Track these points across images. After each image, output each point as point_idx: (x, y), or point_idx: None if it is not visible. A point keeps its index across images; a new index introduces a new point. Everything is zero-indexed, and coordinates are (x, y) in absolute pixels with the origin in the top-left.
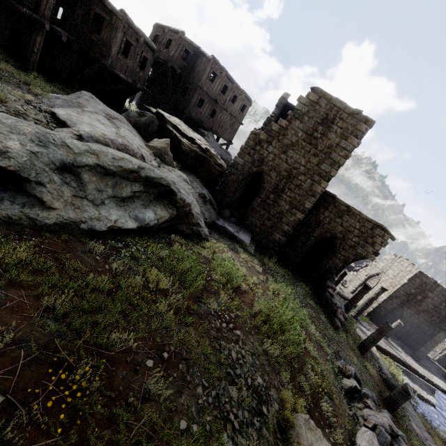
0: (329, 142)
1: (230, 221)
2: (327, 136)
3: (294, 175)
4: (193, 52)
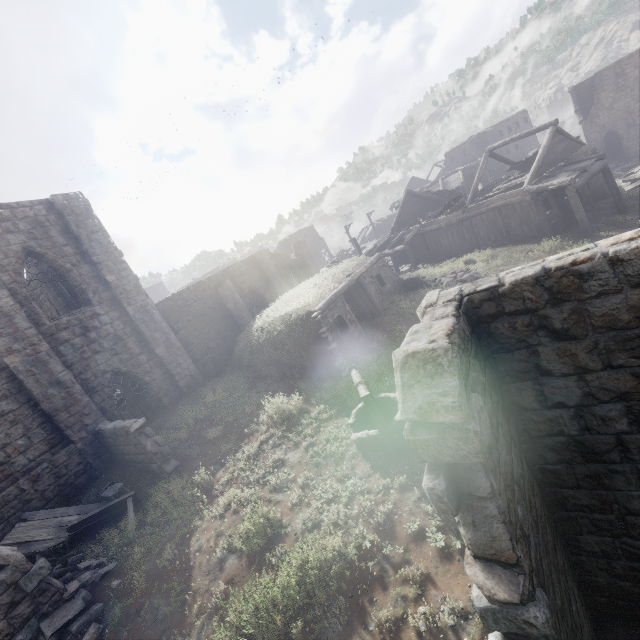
0: (633, 78)
1: (620, 166)
2: (627, 78)
3: (632, 110)
4: (478, 139)
